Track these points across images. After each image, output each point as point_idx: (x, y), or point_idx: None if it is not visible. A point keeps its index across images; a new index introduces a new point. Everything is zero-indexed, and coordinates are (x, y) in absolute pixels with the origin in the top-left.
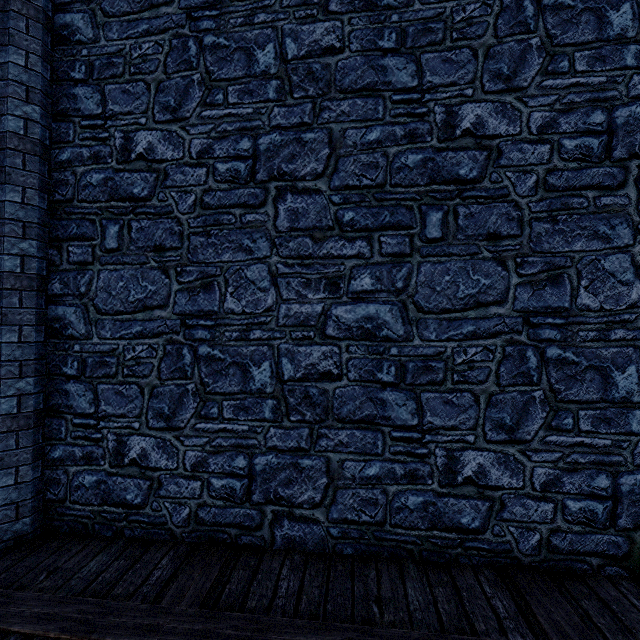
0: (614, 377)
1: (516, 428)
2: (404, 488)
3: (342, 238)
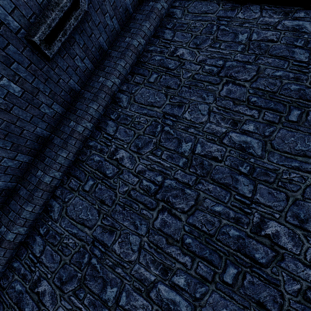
0: None
1: None
2: None
3: (180, 249)
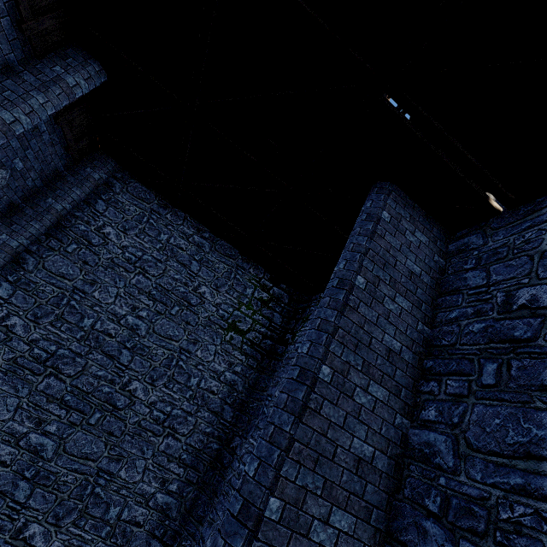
0: (111, 509)
1: (62, 519)
2: None
3: (59, 405)
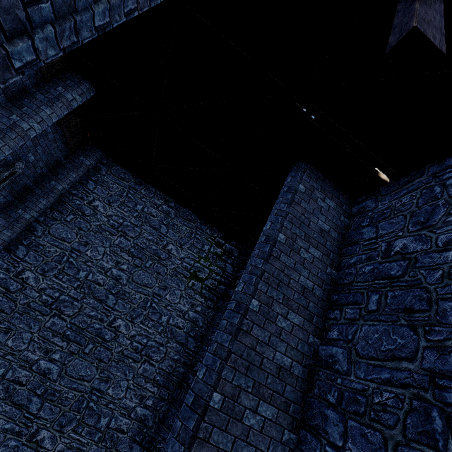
0: (101, 419)
1: (64, 426)
2: (13, 437)
3: (61, 338)
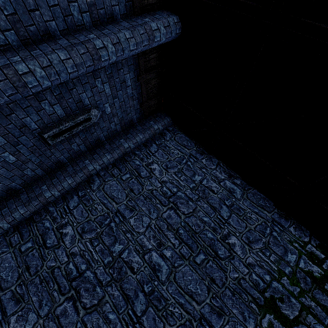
0: None
1: None
2: None
3: None
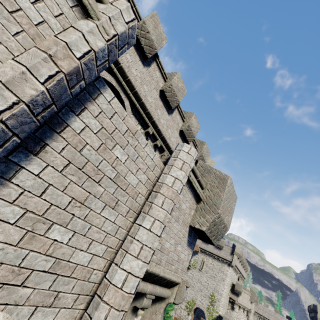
0: None
1: None
2: None
3: None
